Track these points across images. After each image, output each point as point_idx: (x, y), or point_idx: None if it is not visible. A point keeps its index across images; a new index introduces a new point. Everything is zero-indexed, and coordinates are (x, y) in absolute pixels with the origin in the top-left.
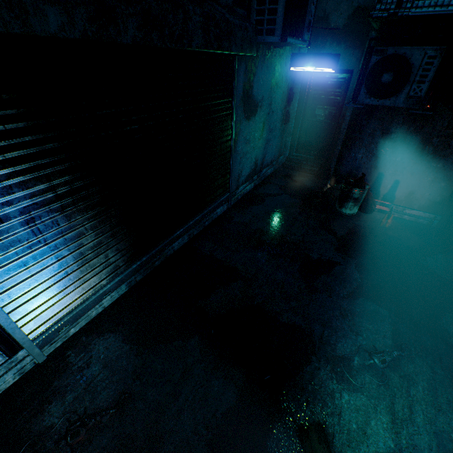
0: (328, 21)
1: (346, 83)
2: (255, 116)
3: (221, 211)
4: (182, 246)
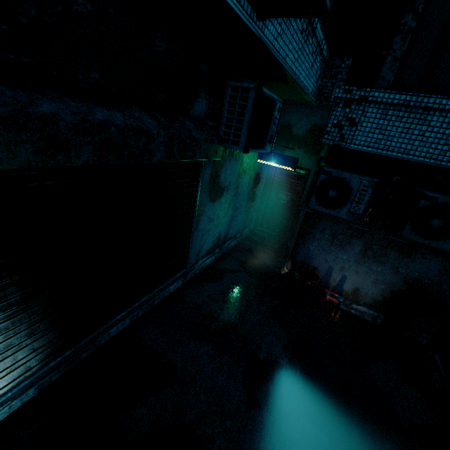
0: (291, 130)
1: (305, 178)
2: (221, 198)
3: (174, 288)
4: (121, 331)
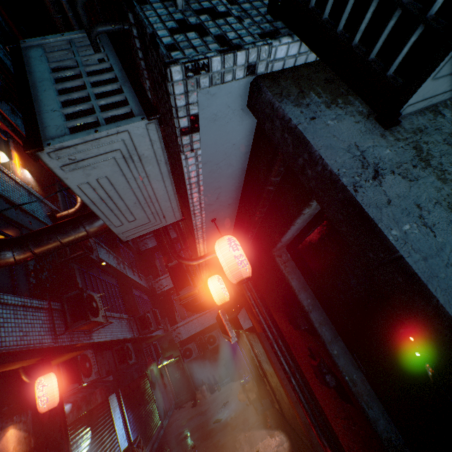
0: (162, 347)
1: (180, 359)
2: (156, 388)
3: (162, 432)
4: (157, 446)
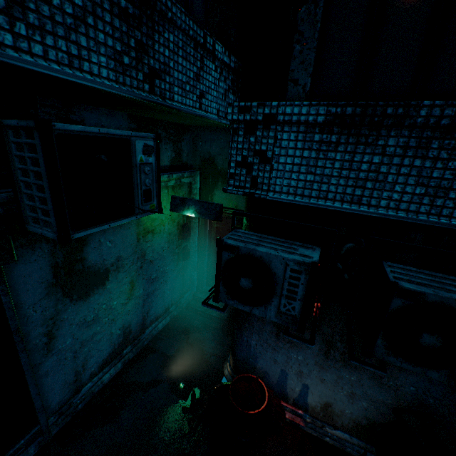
0: (214, 163)
1: None
2: (106, 284)
3: None
4: None
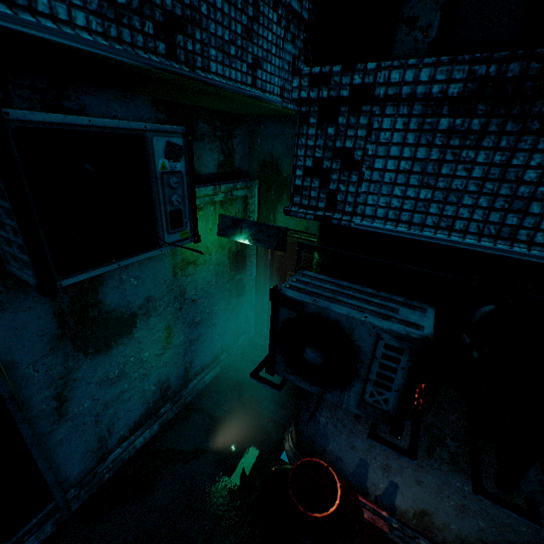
0: (278, 168)
1: None
2: (133, 332)
3: None
4: None
